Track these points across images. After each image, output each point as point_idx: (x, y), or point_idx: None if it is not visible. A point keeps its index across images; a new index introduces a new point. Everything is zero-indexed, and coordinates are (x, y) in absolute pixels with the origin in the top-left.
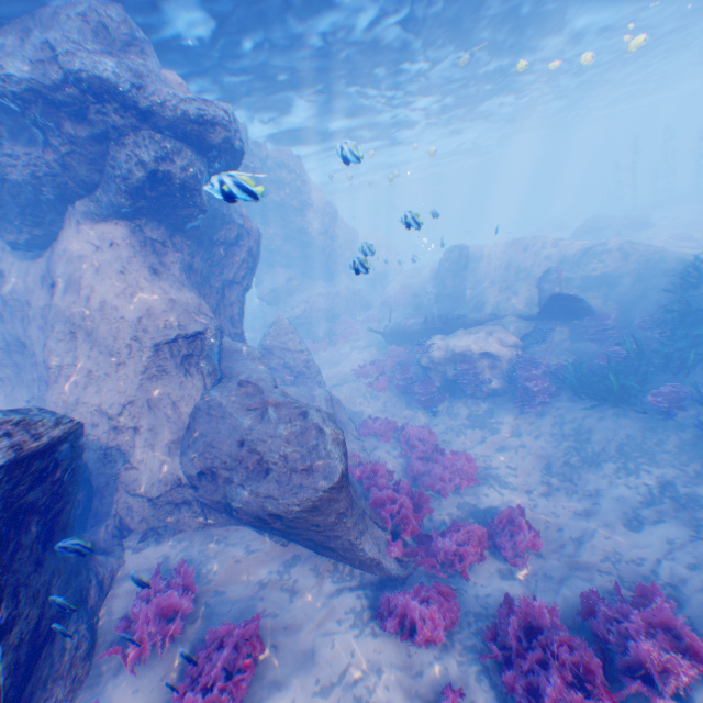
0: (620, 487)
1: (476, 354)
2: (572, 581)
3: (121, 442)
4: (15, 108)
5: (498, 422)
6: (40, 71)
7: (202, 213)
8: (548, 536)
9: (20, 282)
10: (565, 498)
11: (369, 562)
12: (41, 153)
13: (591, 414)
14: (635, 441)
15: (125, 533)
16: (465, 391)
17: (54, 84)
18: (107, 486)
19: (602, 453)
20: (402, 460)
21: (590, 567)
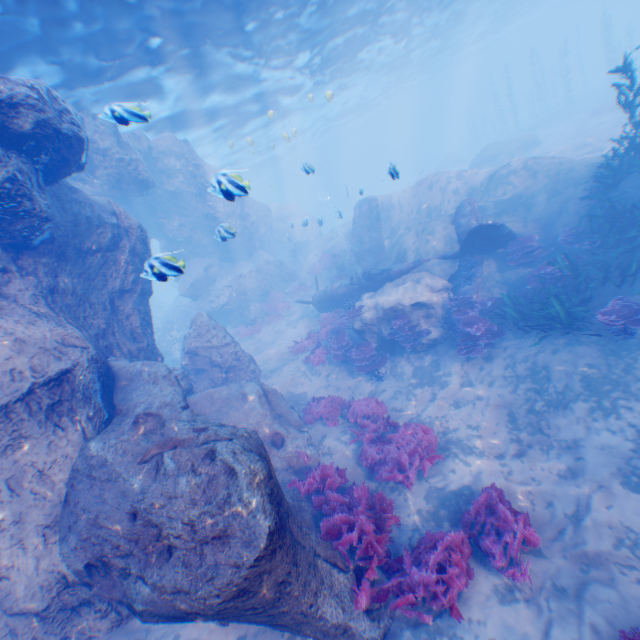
0: (601, 432)
1: (407, 307)
2: (593, 592)
3: None
4: None
5: (446, 374)
6: None
7: (44, 222)
8: (540, 519)
9: None
10: (542, 456)
11: (334, 631)
12: None
13: (542, 348)
14: (600, 370)
15: None
16: (405, 348)
17: None
18: None
19: (567, 391)
20: (355, 446)
21: (607, 562)
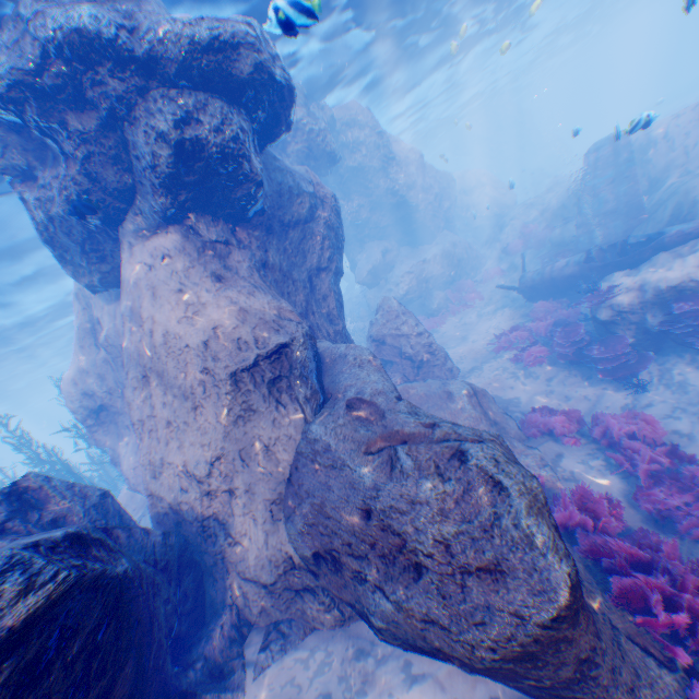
0: None
1: None
2: None
3: (216, 509)
4: (23, 123)
5: None
6: (16, 56)
7: (257, 187)
8: None
9: (110, 327)
10: None
11: None
12: (66, 171)
13: None
14: None
15: (243, 631)
16: (696, 347)
17: (36, 66)
18: (214, 564)
19: None
20: (617, 478)
21: None
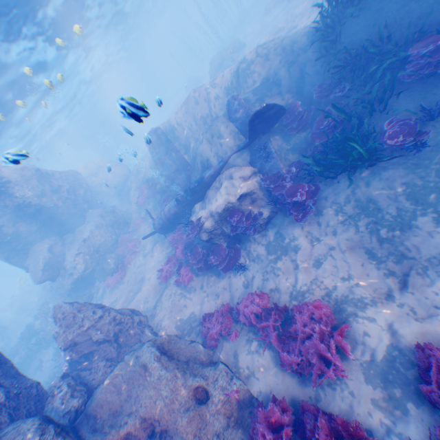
0: None
1: (236, 202)
2: None
3: None
4: None
5: (294, 240)
6: None
7: None
8: None
9: None
10: (427, 281)
11: None
12: None
13: (356, 185)
14: (418, 184)
15: None
16: (252, 236)
17: None
18: None
19: (402, 212)
20: (268, 351)
21: None
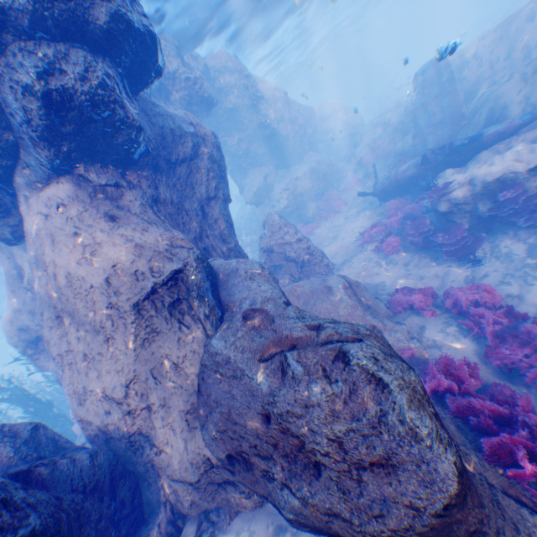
0: None
1: (521, 173)
2: None
3: (139, 424)
4: None
5: None
6: None
7: (137, 131)
8: None
9: (30, 271)
10: None
11: None
12: None
13: None
14: None
15: (178, 524)
16: (518, 225)
17: None
18: (145, 470)
19: None
20: (470, 341)
21: None
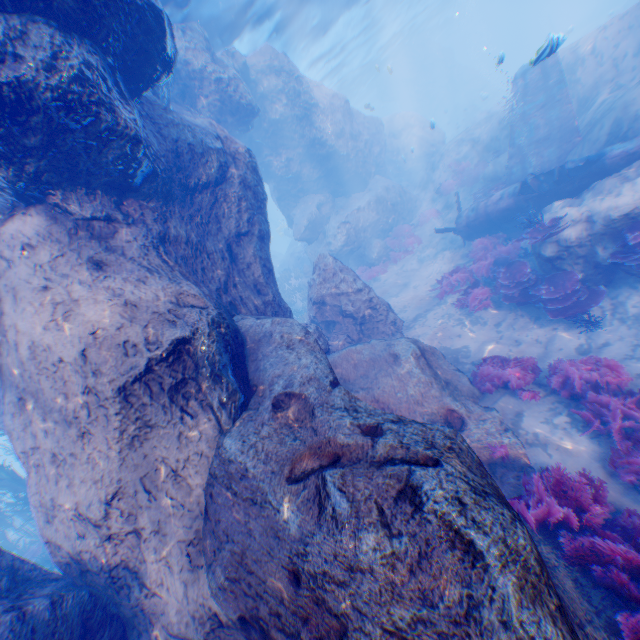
0: None
1: None
2: None
3: (124, 555)
4: None
5: None
6: None
7: (134, 145)
8: None
9: None
10: None
11: None
12: None
13: None
14: None
15: None
16: None
17: None
18: (134, 615)
19: None
20: (588, 439)
21: None
